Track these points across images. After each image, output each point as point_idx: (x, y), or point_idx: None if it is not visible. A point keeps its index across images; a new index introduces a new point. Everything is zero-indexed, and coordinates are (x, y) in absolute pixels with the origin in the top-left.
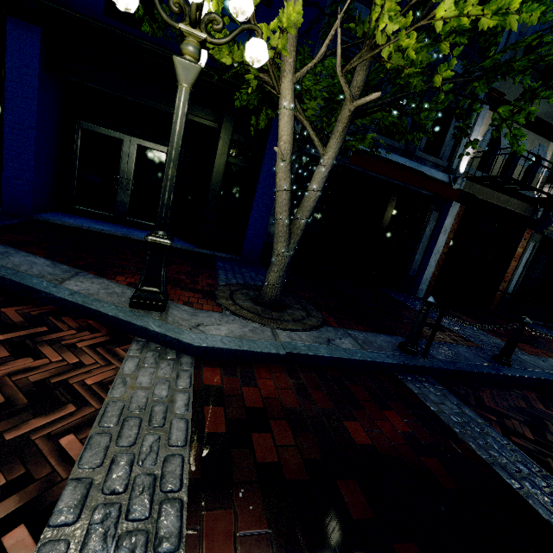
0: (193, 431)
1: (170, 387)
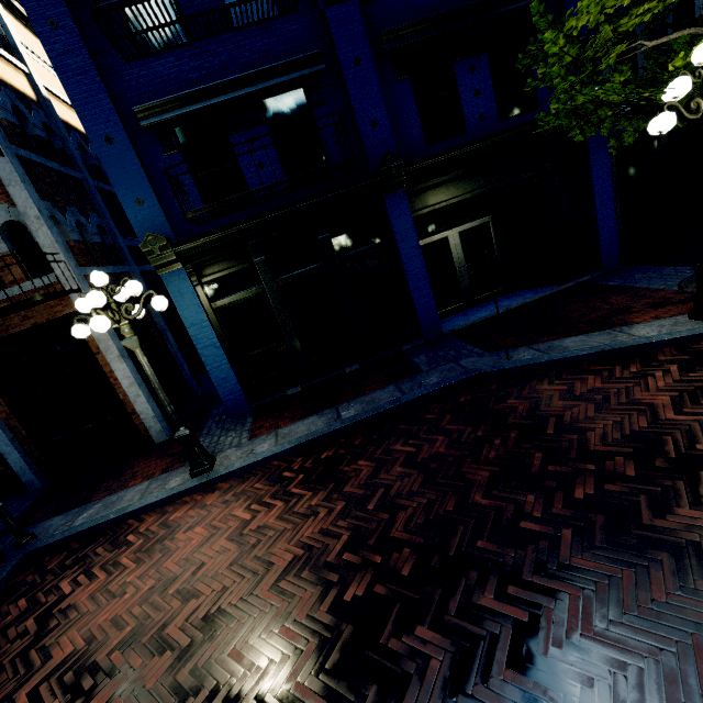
0: None
1: None
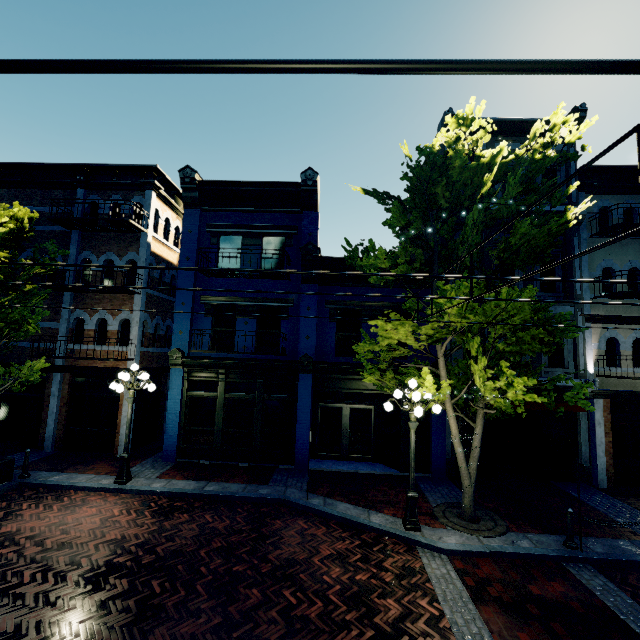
0: (463, 584)
1: (445, 568)
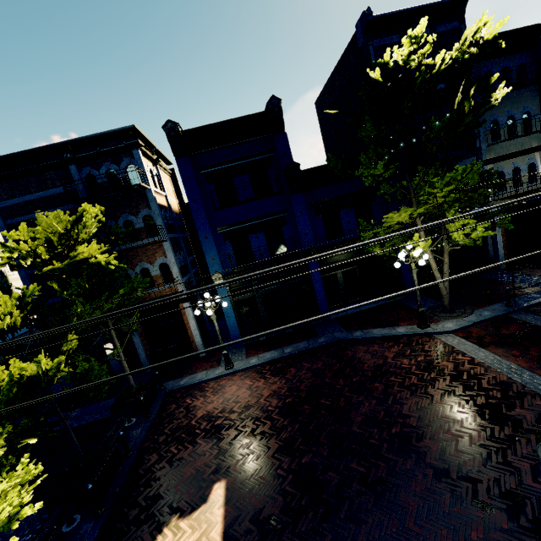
0: (471, 343)
1: (456, 339)
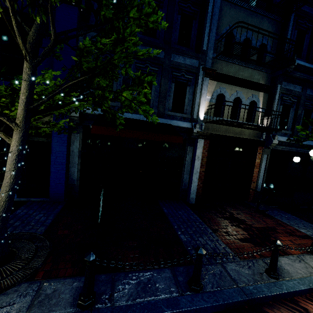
0: None
1: None
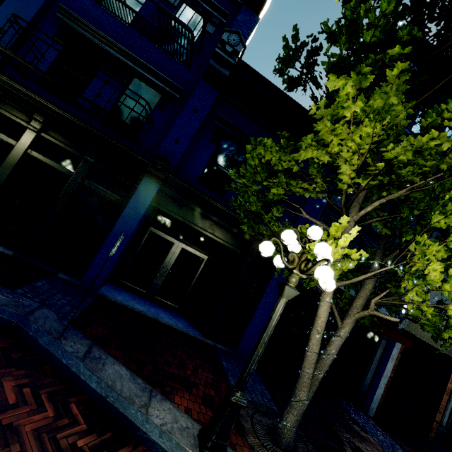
0: None
1: None
